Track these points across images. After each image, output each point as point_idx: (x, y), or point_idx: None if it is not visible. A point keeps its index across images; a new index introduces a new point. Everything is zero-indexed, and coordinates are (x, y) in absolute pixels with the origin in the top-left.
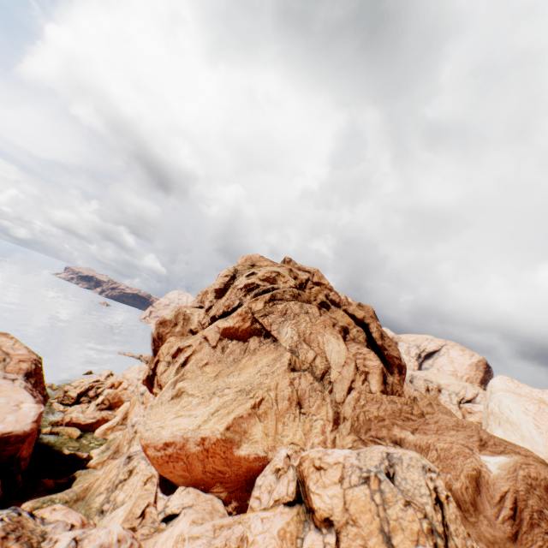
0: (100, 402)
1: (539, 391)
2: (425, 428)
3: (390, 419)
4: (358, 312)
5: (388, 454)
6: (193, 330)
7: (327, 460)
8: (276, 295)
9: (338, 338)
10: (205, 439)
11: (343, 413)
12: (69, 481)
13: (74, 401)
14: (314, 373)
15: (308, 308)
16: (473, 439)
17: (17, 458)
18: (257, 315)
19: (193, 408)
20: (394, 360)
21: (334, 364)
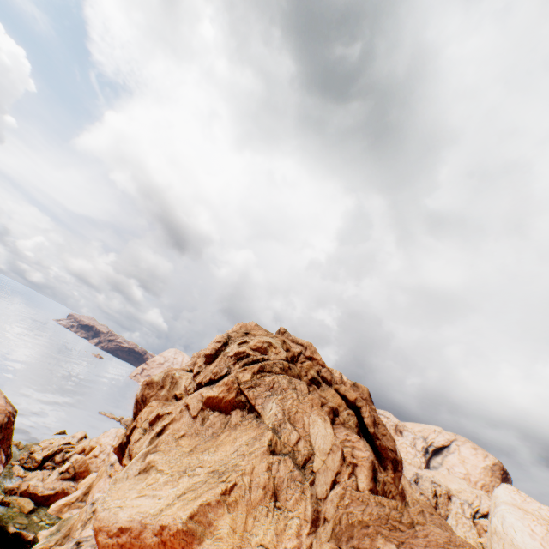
0: (65, 470)
1: (548, 509)
2: (413, 542)
3: (375, 526)
4: (350, 393)
5: None
6: (178, 396)
7: None
8: (265, 367)
9: (325, 420)
10: (164, 528)
11: (324, 513)
12: None
13: (38, 465)
14: (296, 459)
15: (297, 384)
16: None
17: None
18: (243, 386)
19: (159, 486)
20: (387, 453)
21: (318, 450)
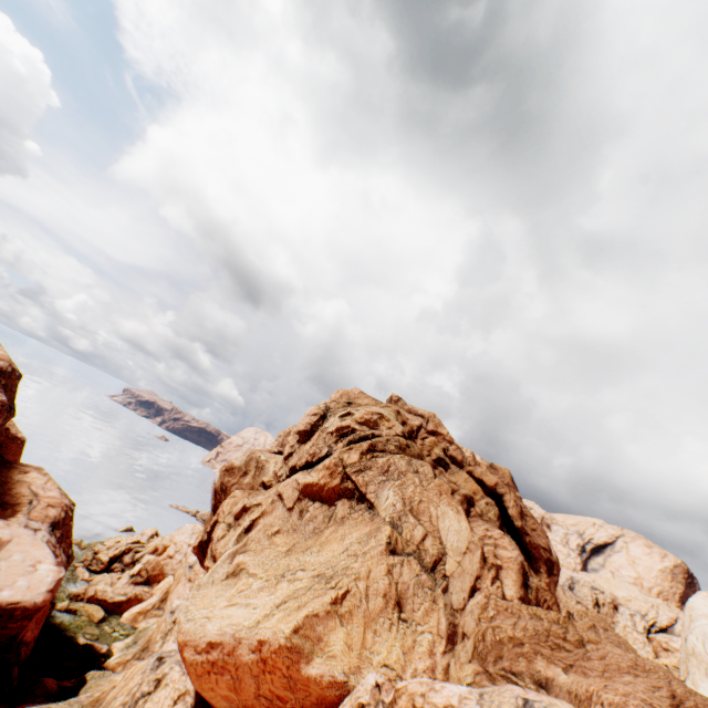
0: (136, 573)
1: None
2: (585, 665)
3: (532, 645)
4: (488, 477)
5: (526, 701)
6: (266, 484)
7: (433, 699)
8: (376, 445)
9: (458, 512)
10: (263, 643)
11: (463, 627)
12: (77, 685)
13: (104, 567)
14: (422, 560)
15: (419, 466)
16: (661, 694)
17: (18, 641)
18: (349, 470)
19: (252, 593)
20: (540, 552)
21: (451, 549)
